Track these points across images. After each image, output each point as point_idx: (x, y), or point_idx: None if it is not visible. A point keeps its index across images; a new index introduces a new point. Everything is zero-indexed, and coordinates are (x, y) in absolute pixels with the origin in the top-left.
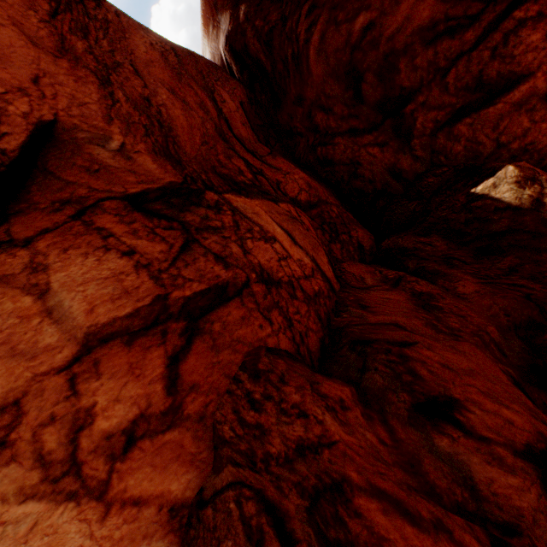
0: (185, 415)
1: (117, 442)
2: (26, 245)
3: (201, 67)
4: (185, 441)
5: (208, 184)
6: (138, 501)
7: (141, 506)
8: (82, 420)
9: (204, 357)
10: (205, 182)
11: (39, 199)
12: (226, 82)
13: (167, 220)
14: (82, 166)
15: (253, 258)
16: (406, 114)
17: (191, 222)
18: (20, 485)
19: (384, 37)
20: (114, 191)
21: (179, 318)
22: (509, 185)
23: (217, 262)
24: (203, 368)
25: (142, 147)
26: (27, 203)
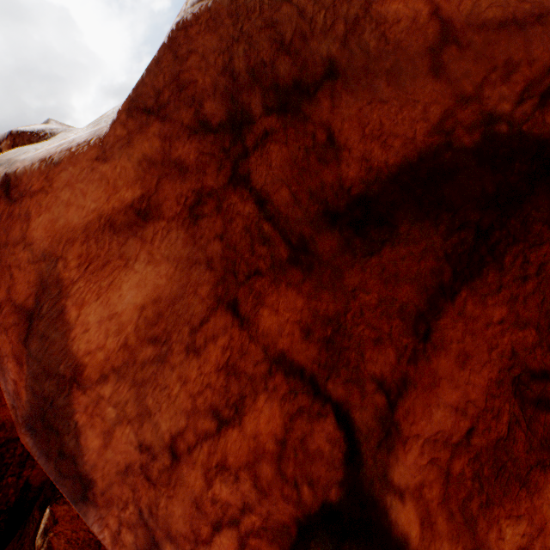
0: None
1: None
2: None
3: None
4: None
5: None
6: None
7: None
8: None
9: None
10: None
11: None
12: None
13: None
14: None
15: None
16: None
17: None
18: None
19: None
20: None
21: None
22: (44, 523)
23: None
24: None
25: None
26: None
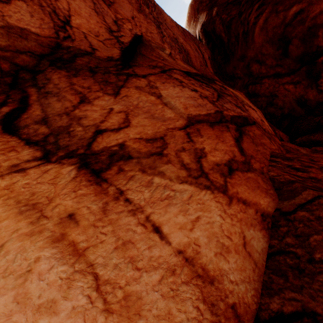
0: (253, 168)
1: (223, 168)
2: (143, 77)
3: (191, 36)
4: (259, 181)
5: (213, 79)
6: (244, 202)
7: (246, 206)
8: (199, 153)
9: (250, 145)
10: (211, 78)
11: (142, 63)
12: (202, 45)
13: (205, 84)
14: (155, 56)
15: (249, 114)
16: (318, 63)
17: (216, 88)
18: (176, 175)
19: (309, 17)
20: (175, 68)
21: (231, 123)
22: None
23: (237, 107)
24: (252, 150)
25: (178, 57)
26: (137, 64)
